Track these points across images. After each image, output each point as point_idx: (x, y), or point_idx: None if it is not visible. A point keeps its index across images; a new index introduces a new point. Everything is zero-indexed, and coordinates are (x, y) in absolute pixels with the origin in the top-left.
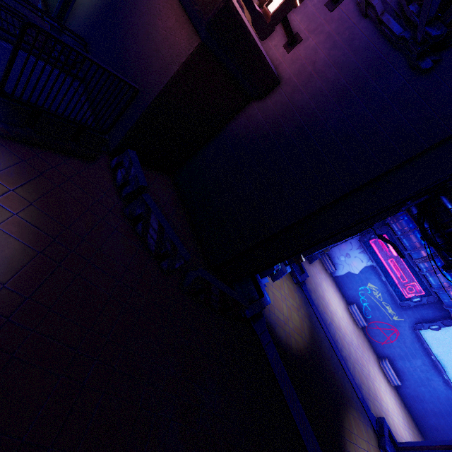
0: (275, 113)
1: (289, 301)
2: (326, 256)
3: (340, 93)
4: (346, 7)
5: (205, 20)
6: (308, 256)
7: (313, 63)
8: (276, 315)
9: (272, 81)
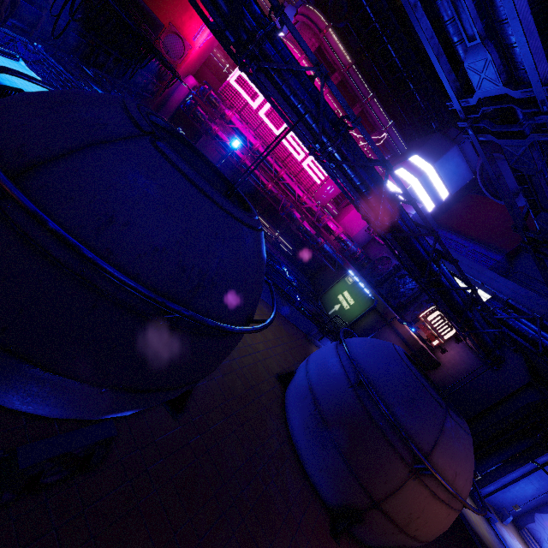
0: (440, 376)
1: (476, 517)
2: (527, 531)
3: (468, 372)
4: (463, 344)
5: (415, 349)
6: (482, 473)
7: (454, 360)
8: (465, 511)
9: (437, 364)
